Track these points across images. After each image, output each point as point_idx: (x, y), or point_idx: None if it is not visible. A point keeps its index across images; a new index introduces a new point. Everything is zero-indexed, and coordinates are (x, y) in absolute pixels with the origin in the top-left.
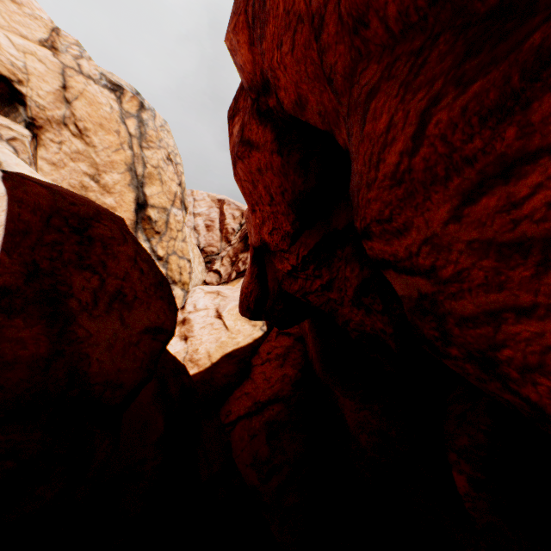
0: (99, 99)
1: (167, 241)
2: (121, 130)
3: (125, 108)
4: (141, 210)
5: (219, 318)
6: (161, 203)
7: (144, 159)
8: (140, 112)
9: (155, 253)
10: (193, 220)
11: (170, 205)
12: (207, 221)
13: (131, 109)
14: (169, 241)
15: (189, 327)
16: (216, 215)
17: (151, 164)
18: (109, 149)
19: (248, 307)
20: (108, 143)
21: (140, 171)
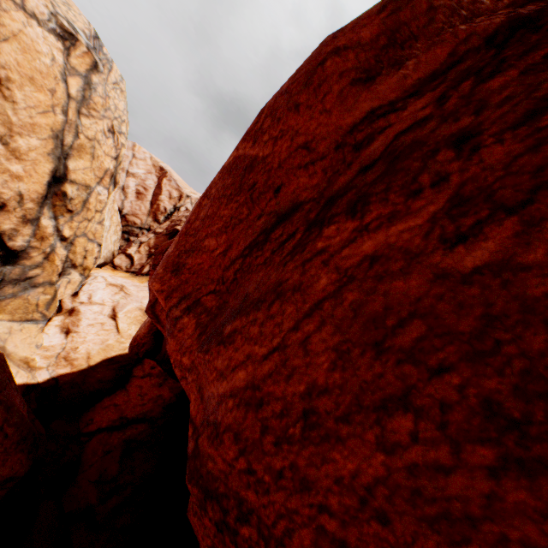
0: (39, 46)
1: (79, 221)
2: (59, 89)
3: (72, 62)
4: (56, 184)
5: (113, 318)
6: (85, 180)
7: (78, 128)
8: (91, 72)
9: (59, 233)
10: (124, 179)
11: (95, 182)
12: (141, 187)
13: (79, 66)
14: (81, 222)
15: (76, 320)
16: (152, 184)
17: (86, 135)
18: (35, 109)
19: (138, 353)
20: (36, 101)
21: (69, 141)
